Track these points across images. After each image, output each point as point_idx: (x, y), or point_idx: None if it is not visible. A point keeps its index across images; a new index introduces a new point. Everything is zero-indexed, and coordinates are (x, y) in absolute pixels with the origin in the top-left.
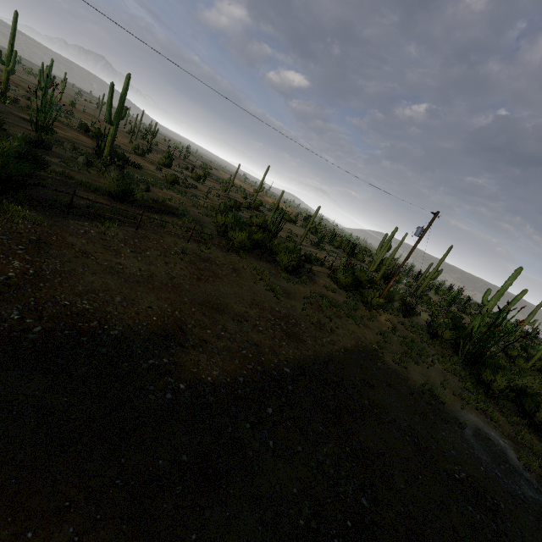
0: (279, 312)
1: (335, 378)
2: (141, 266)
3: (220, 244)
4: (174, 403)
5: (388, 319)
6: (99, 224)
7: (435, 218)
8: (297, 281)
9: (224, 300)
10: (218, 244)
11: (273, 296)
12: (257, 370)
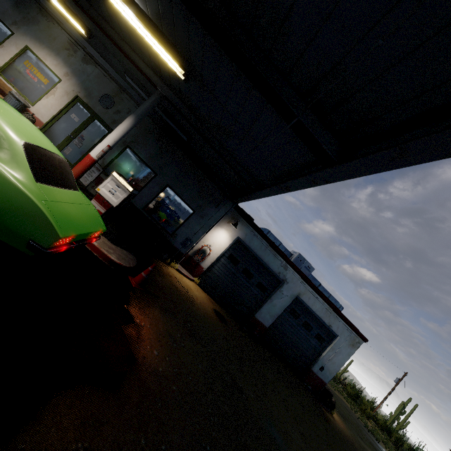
0: None
1: None
2: None
3: None
4: None
5: (375, 427)
6: None
7: (405, 375)
8: None
9: None
10: None
11: None
12: None
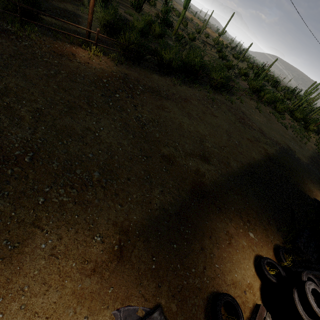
0: (290, 136)
1: (318, 163)
2: (260, 119)
3: (259, 100)
4: (307, 167)
5: (314, 137)
6: (234, 97)
7: None
8: (284, 118)
9: (280, 132)
10: (258, 100)
11: (284, 128)
12: (307, 159)
